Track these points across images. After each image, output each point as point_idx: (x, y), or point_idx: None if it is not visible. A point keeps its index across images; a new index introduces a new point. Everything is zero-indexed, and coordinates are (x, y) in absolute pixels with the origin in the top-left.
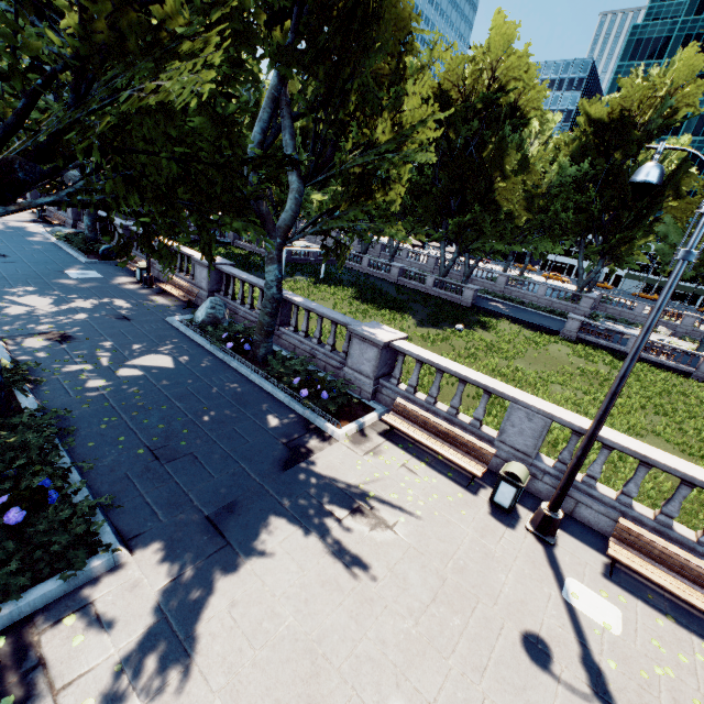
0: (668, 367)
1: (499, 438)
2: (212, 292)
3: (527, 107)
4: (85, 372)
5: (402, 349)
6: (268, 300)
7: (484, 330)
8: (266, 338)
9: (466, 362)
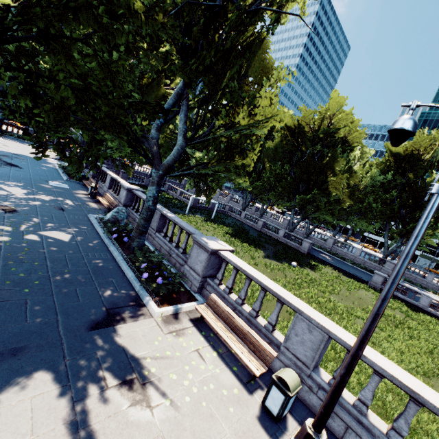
0: None
1: (285, 344)
2: (126, 205)
3: (352, 141)
4: (3, 230)
5: (224, 256)
6: (145, 209)
7: (312, 270)
8: (140, 235)
9: (293, 287)
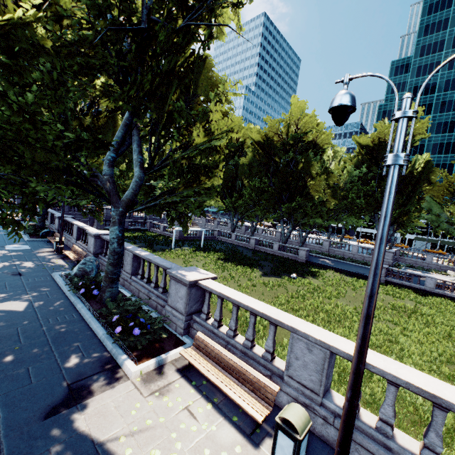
0: None
1: (287, 372)
2: (97, 254)
3: (322, 142)
4: None
5: (205, 286)
6: (111, 253)
7: (314, 277)
8: (111, 283)
9: (297, 301)
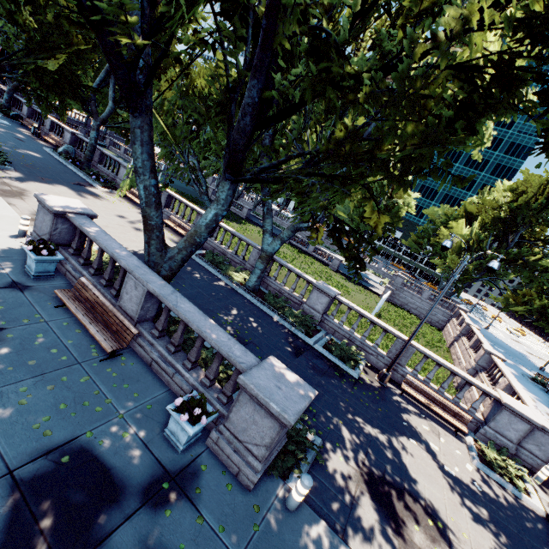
0: (322, 261)
1: None
2: (72, 146)
3: None
4: (2, 145)
5: None
6: (90, 145)
7: (238, 224)
8: (87, 162)
9: None
